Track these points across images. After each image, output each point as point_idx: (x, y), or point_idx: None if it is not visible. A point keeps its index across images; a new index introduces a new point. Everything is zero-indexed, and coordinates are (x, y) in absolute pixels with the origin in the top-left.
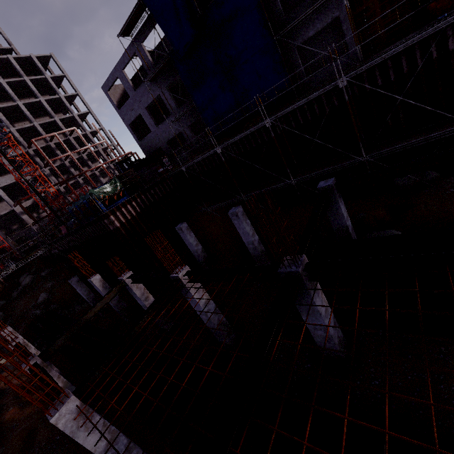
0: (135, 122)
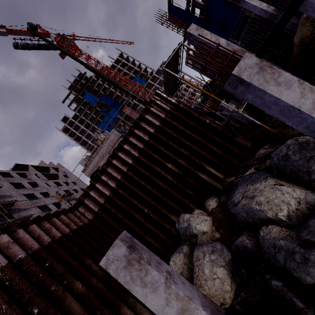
0: (201, 68)
